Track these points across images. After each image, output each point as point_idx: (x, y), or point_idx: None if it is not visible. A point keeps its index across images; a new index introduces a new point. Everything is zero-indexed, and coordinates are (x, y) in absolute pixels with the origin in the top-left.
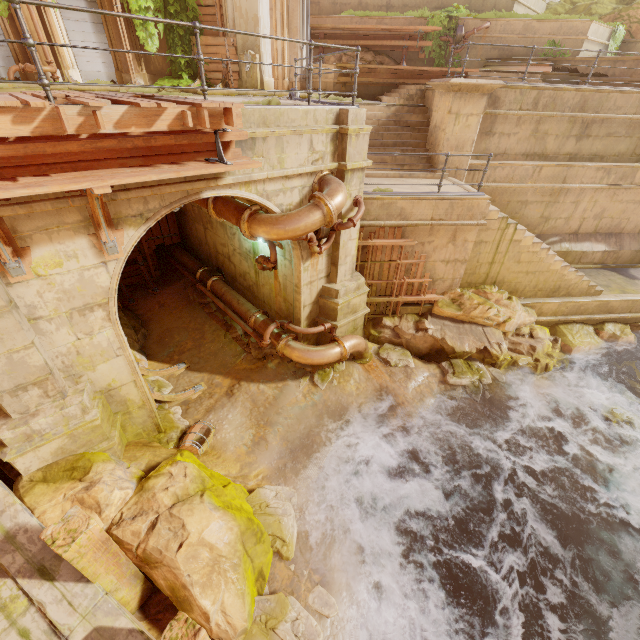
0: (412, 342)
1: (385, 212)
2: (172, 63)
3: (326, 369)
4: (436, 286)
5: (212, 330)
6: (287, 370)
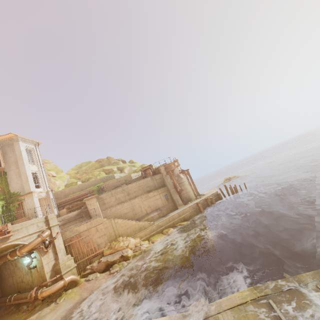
0: (98, 268)
1: (72, 233)
2: None
3: (62, 295)
4: (101, 246)
5: (11, 317)
6: (44, 305)
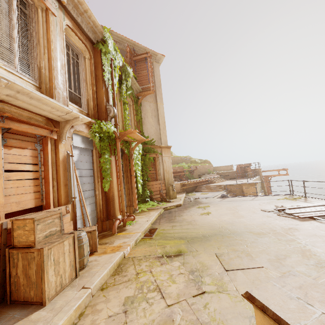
0: None
1: None
2: (139, 195)
3: None
4: None
5: None
6: None
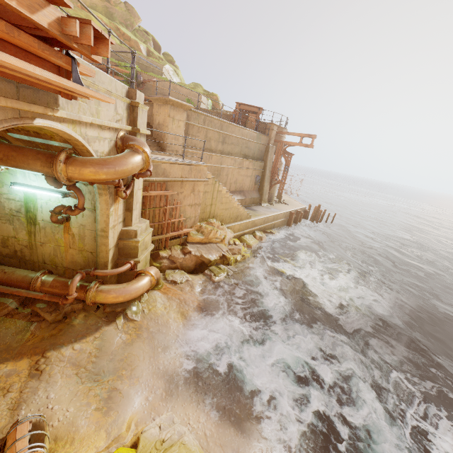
0: (184, 263)
1: (154, 171)
2: None
3: (134, 303)
4: (187, 223)
5: None
6: (98, 318)
